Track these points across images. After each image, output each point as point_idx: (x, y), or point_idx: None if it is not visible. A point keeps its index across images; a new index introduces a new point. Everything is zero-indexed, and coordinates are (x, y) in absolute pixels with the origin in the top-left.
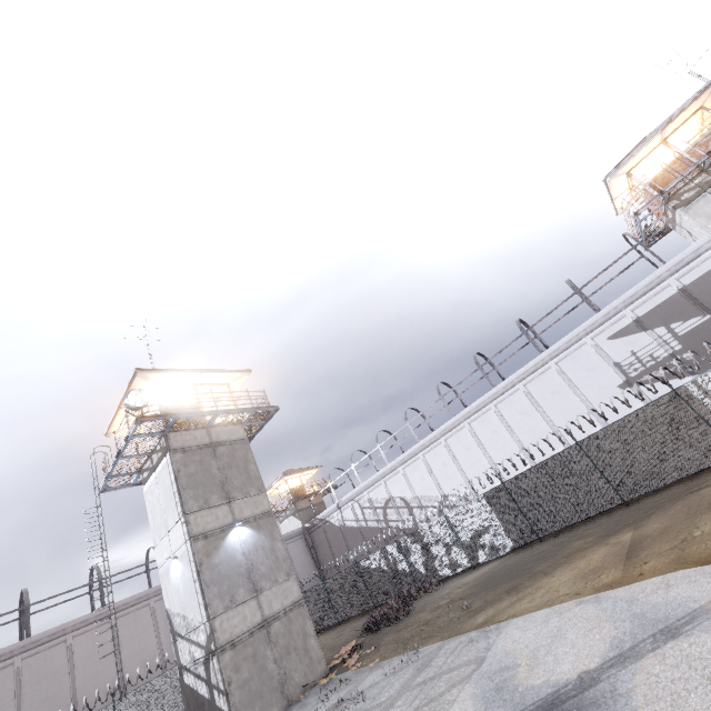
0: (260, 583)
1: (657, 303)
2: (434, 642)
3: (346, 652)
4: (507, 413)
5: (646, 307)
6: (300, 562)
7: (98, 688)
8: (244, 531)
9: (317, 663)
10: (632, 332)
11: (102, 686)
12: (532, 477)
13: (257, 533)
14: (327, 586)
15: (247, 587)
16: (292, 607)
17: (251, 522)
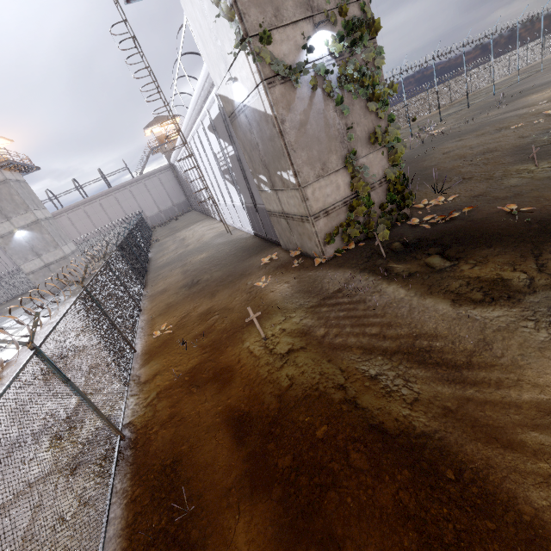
0: (40, 252)
1: (216, 114)
2: (66, 298)
3: (93, 272)
4: (195, 152)
5: (213, 112)
6: (169, 185)
7: (72, 238)
8: (23, 232)
9: (77, 276)
10: (214, 133)
11: (74, 237)
12: (131, 237)
13: (31, 232)
14: (142, 220)
15: (33, 254)
16: (61, 259)
17: (26, 228)
